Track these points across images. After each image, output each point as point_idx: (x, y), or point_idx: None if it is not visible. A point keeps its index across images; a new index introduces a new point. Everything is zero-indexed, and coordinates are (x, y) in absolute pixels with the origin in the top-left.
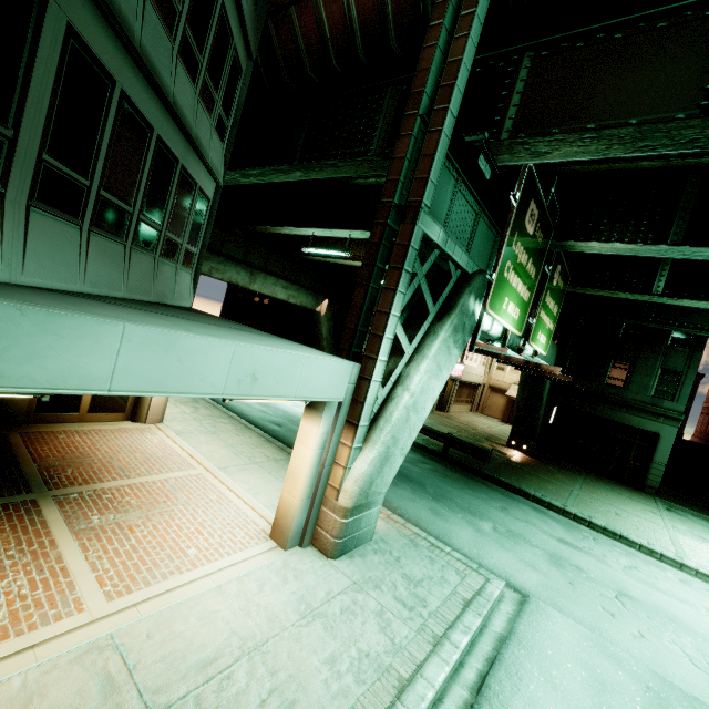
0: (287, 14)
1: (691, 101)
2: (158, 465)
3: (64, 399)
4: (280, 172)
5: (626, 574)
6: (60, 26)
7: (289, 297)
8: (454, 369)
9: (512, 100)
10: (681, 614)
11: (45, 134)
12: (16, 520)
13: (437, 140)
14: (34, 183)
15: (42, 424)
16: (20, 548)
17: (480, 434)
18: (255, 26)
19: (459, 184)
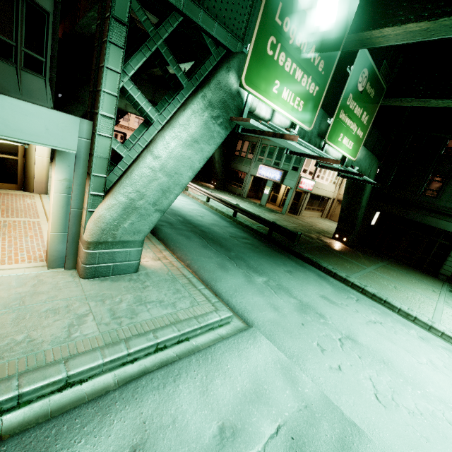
0: None
1: None
2: (11, 213)
3: None
4: None
5: (366, 325)
6: None
7: None
8: (305, 184)
9: None
10: (398, 360)
11: None
12: None
13: None
14: None
15: None
16: None
17: (314, 229)
18: None
19: None
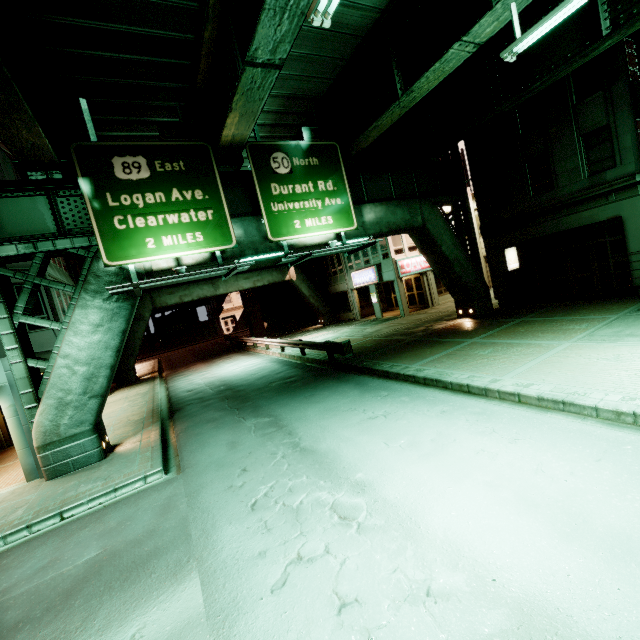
0: (7, 153)
1: None
2: None
3: None
4: None
5: (354, 425)
6: None
7: (255, 283)
8: (411, 265)
9: None
10: (351, 453)
11: None
12: None
13: None
14: None
15: None
16: None
17: (436, 317)
18: (4, 172)
19: (53, 194)
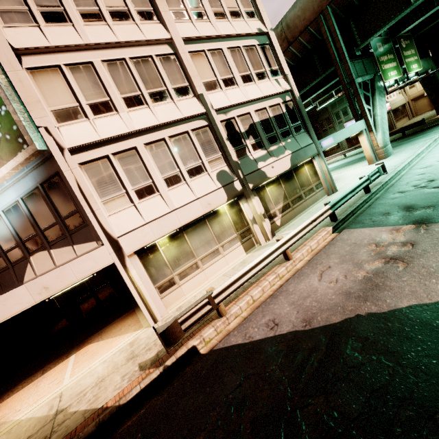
0: None
1: (403, 3)
2: None
3: None
4: None
5: None
6: None
7: None
8: None
9: (354, 33)
10: None
11: None
12: None
13: (347, 65)
14: None
15: None
16: None
17: None
18: None
19: (353, 62)
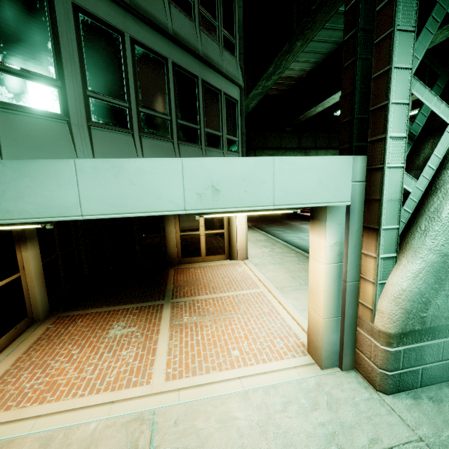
0: None
1: None
2: (235, 286)
3: (192, 249)
4: (286, 54)
5: None
6: (68, 7)
7: None
8: None
9: None
10: None
11: (84, 79)
12: (149, 315)
13: None
14: (88, 111)
15: (186, 264)
16: (142, 332)
17: None
18: None
19: None
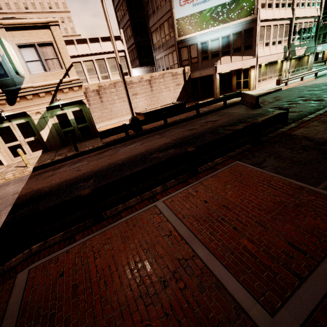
0: None
1: None
2: None
3: None
4: None
5: None
6: None
7: None
8: None
9: None
10: None
11: None
12: None
13: None
14: None
15: None
16: None
17: None
18: None
19: None
